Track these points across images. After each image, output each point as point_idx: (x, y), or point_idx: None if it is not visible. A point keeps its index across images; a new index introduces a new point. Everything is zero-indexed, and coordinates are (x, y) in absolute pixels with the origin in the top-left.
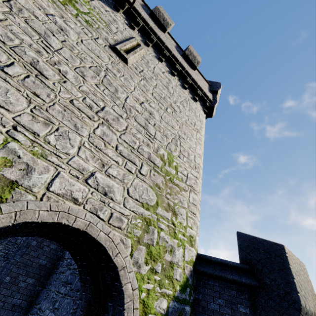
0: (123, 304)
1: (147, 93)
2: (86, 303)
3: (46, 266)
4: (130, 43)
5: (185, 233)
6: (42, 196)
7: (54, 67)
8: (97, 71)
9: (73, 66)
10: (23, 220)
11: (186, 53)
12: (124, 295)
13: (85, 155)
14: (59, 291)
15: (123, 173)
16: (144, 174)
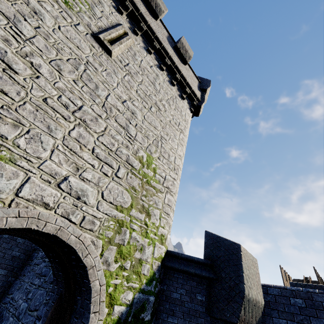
0: (90, 299)
1: (131, 90)
2: (58, 296)
3: (19, 257)
4: (115, 31)
5: (157, 233)
6: (10, 202)
7: (25, 60)
8: (76, 64)
9: (48, 59)
10: None
11: (178, 46)
12: (92, 291)
13: (58, 158)
14: (32, 282)
15: (98, 176)
16: (120, 177)
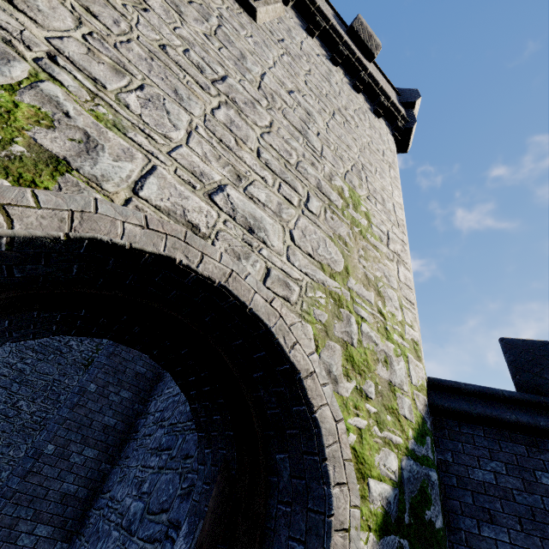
0: (322, 449)
1: (296, 78)
2: (216, 467)
3: (116, 428)
4: None
5: (403, 335)
6: (124, 203)
7: None
8: (204, 13)
9: None
10: (90, 234)
11: (354, 27)
12: (321, 429)
13: (201, 149)
14: (146, 465)
15: (277, 201)
16: (315, 213)
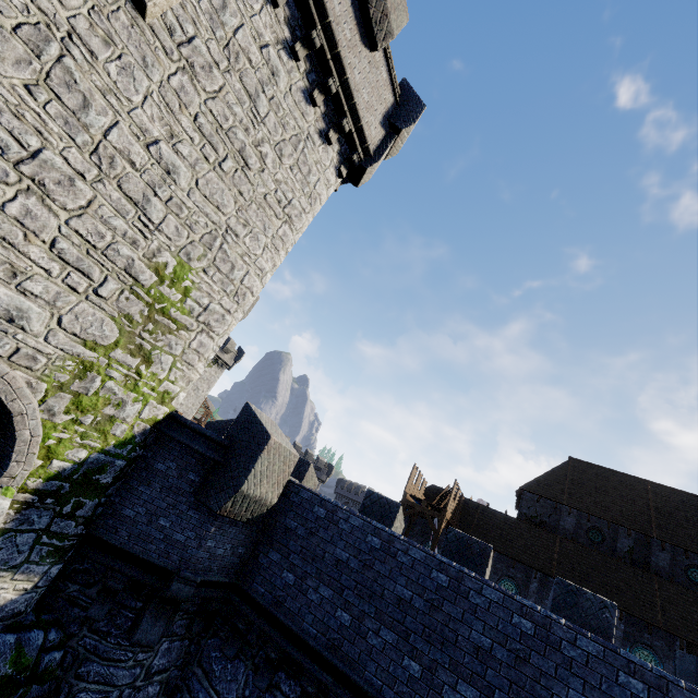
0: (14, 447)
1: (180, 113)
2: None
3: None
4: None
5: (157, 388)
6: None
7: None
8: (38, 41)
9: None
10: None
11: None
12: (17, 440)
13: None
14: None
15: (57, 291)
16: (105, 296)
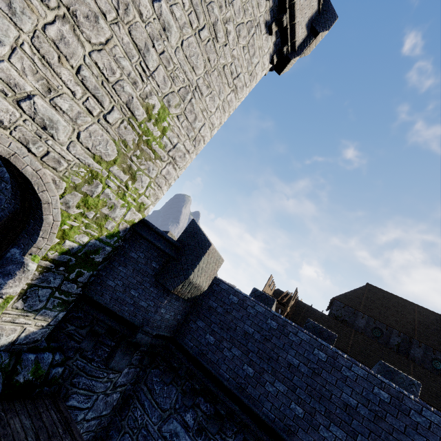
0: (41, 227)
1: None
2: (14, 210)
3: None
4: None
5: (137, 199)
6: None
7: None
8: None
9: None
10: None
11: None
12: (44, 221)
13: (21, 64)
14: None
15: (78, 111)
16: (111, 122)
